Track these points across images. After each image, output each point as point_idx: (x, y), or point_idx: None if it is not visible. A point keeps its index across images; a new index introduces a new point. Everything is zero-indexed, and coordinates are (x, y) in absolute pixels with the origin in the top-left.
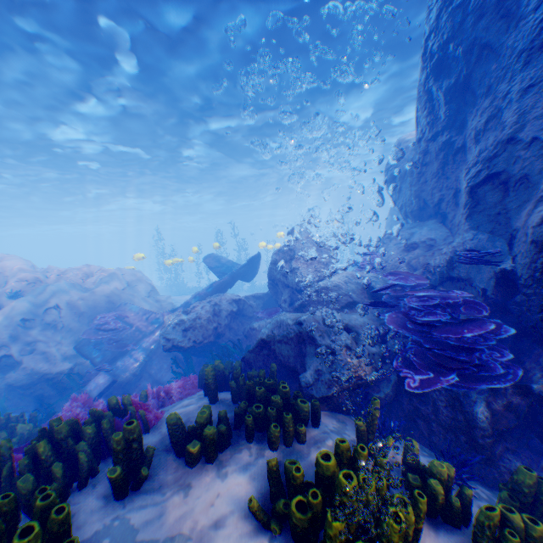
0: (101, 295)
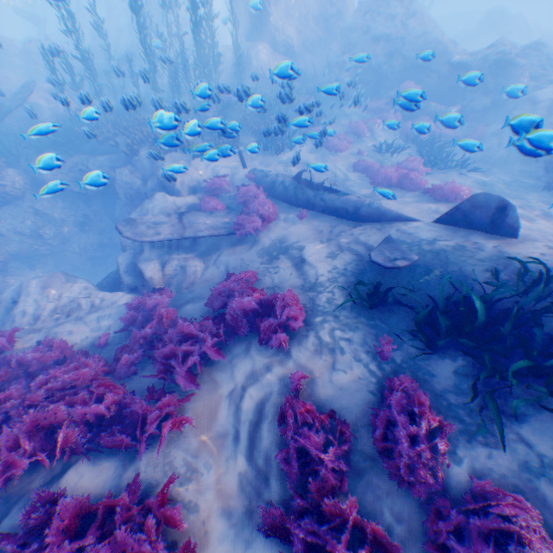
0: None
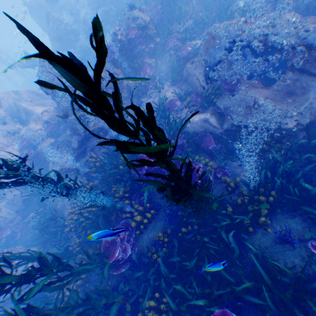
0: (28, 93)
